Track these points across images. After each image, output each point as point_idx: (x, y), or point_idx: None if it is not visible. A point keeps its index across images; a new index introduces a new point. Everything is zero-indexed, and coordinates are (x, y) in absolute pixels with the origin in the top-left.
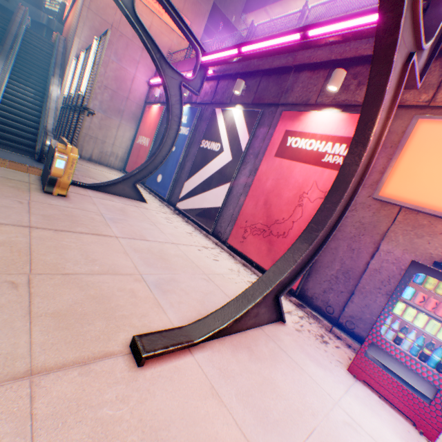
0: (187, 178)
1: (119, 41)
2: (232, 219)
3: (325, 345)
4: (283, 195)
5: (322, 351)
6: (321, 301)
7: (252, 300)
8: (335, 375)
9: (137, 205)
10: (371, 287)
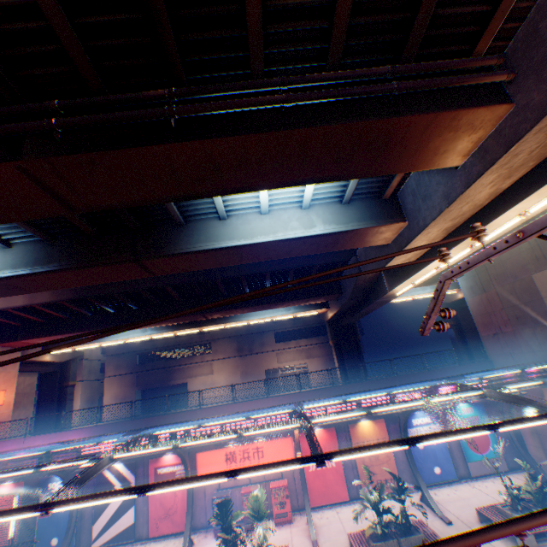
0: (94, 521)
1: None
2: (146, 522)
3: (208, 536)
4: (168, 494)
5: (208, 539)
6: (201, 523)
7: (187, 543)
8: (212, 541)
9: None
10: (210, 505)
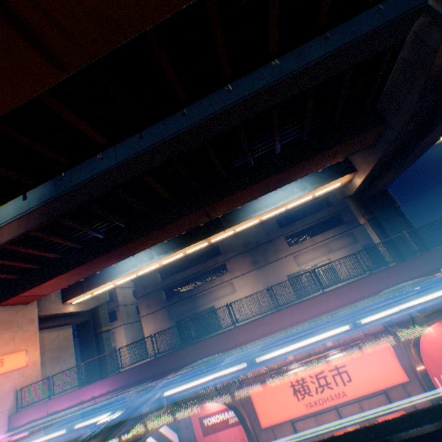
0: None
1: None
2: None
3: None
4: None
5: None
6: None
7: None
8: None
9: None
10: None
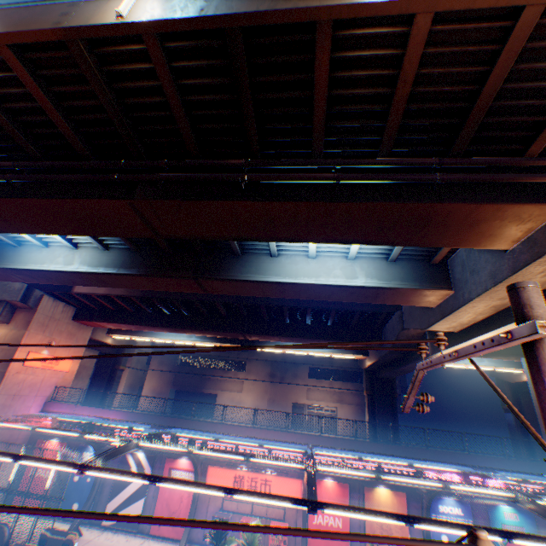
0: (110, 499)
1: (19, 400)
2: None
3: None
4: (175, 497)
5: None
6: (197, 537)
7: None
8: None
9: (86, 541)
10: None
